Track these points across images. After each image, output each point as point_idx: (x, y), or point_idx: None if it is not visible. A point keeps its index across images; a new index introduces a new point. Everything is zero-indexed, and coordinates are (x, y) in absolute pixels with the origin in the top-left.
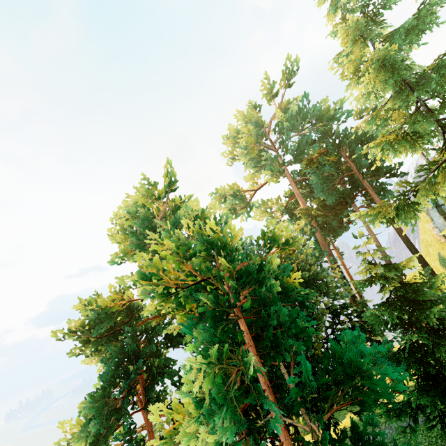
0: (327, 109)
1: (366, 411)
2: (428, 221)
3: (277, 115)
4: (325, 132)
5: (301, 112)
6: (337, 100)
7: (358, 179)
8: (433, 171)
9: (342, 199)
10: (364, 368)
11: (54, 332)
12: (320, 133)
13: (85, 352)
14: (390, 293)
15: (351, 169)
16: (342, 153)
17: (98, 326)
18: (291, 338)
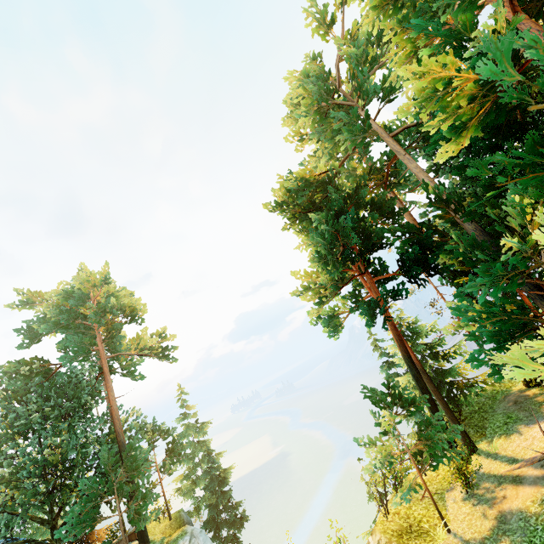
0: None
1: None
2: None
3: None
4: None
5: None
6: None
7: None
8: None
9: None
10: None
11: (265, 205)
12: None
13: (294, 229)
14: None
15: None
16: None
17: (301, 194)
18: None
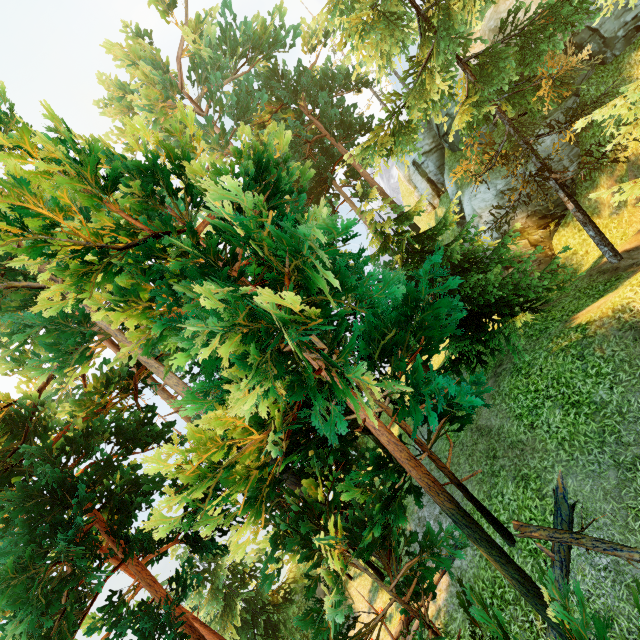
0: (264, 28)
1: (434, 351)
2: (412, 194)
3: (186, 39)
4: (270, 77)
5: (226, 34)
6: (275, 12)
7: (331, 144)
8: (420, 75)
9: (319, 176)
10: (423, 297)
11: None
12: (264, 79)
13: None
14: (408, 251)
15: (319, 133)
16: (302, 109)
17: None
18: (324, 323)
